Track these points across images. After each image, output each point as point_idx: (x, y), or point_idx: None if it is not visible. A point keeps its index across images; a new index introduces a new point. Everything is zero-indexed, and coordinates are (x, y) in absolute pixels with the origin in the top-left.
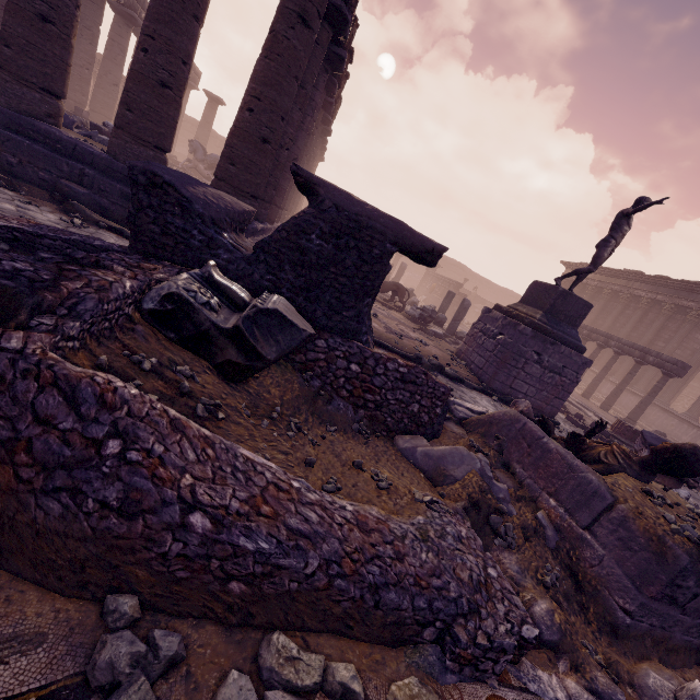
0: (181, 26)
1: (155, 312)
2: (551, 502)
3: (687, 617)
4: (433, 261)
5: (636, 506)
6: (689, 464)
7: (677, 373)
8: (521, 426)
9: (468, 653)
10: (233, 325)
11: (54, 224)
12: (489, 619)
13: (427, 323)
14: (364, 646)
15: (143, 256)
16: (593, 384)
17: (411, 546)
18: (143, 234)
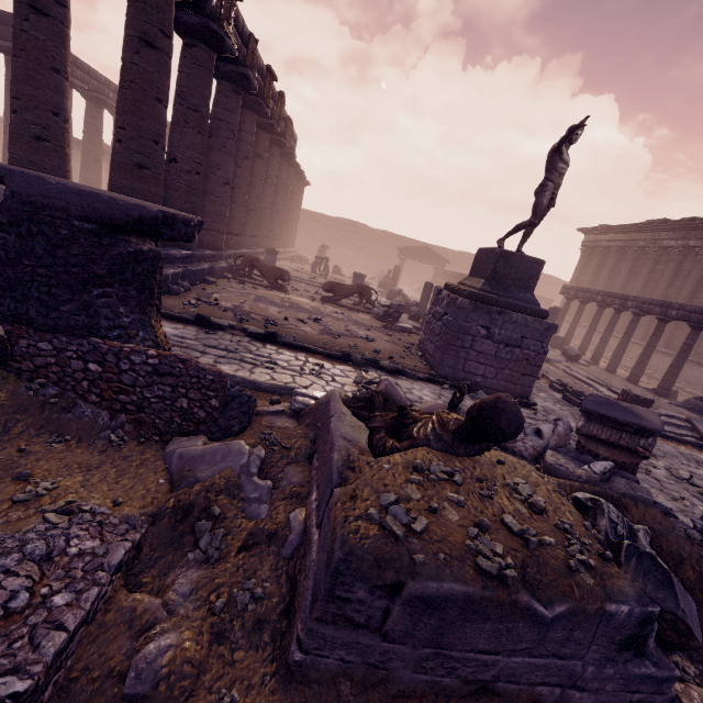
0: (40, 81)
1: None
2: (313, 496)
3: (400, 646)
4: (158, 232)
5: (356, 489)
6: (488, 422)
7: None
8: (328, 407)
9: None
10: None
11: None
12: None
13: (395, 319)
14: None
15: None
16: (615, 355)
17: None
18: None
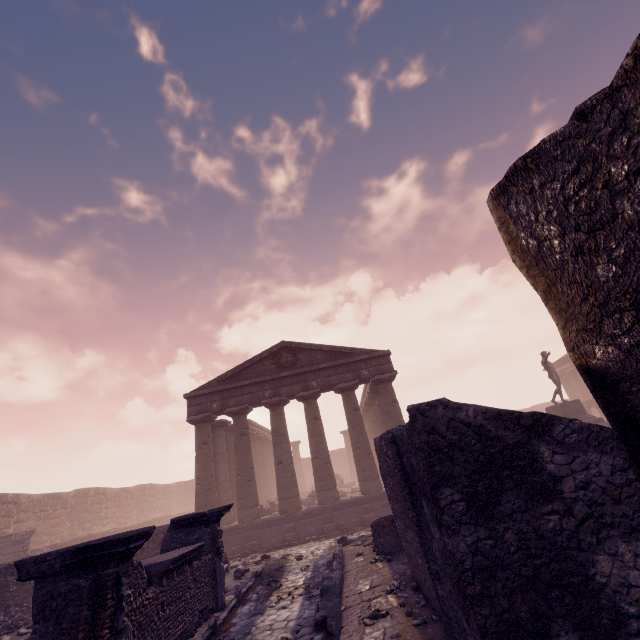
0: (363, 432)
1: None
2: None
3: None
4: None
5: None
6: None
7: None
8: None
9: None
10: None
11: None
12: None
13: None
14: None
15: None
16: None
17: None
18: None
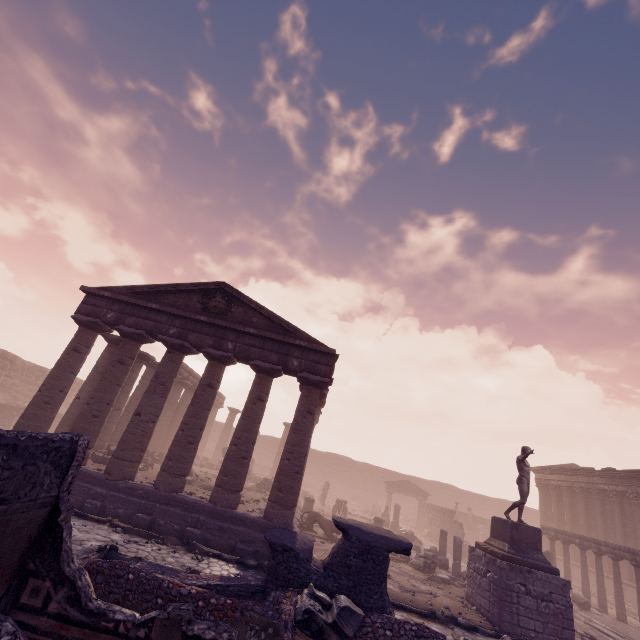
0: (253, 430)
1: (301, 620)
2: None
3: None
4: (408, 553)
5: None
6: None
7: None
8: None
9: None
10: (333, 620)
11: (192, 564)
12: None
13: (432, 569)
14: None
15: (281, 587)
16: (617, 601)
17: None
18: (280, 575)
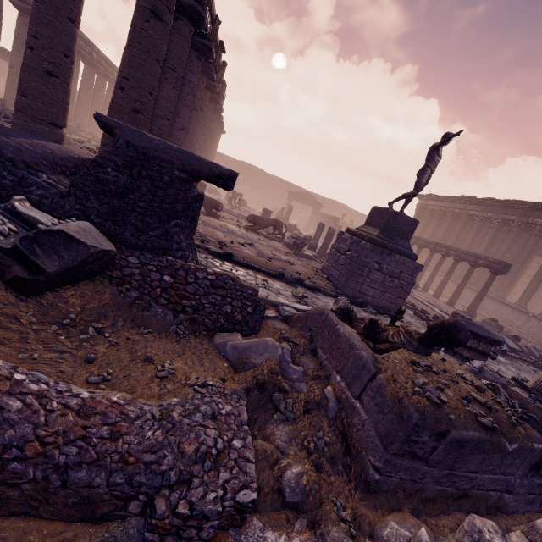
0: (58, 27)
1: None
2: (337, 378)
3: (433, 469)
4: (226, 185)
5: (392, 375)
6: (452, 335)
7: (501, 271)
8: (325, 317)
9: (165, 523)
10: (12, 245)
11: None
12: (200, 488)
13: (300, 248)
14: (58, 526)
15: None
16: (440, 286)
17: (140, 425)
18: None
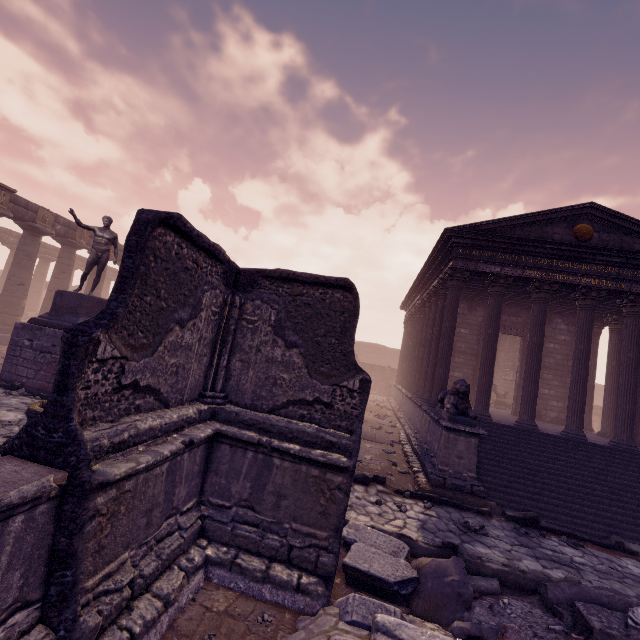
0: None
1: None
2: None
3: None
4: None
5: None
6: None
7: None
8: None
9: None
10: None
11: None
12: None
13: None
14: None
15: None
16: None
17: None
18: None
